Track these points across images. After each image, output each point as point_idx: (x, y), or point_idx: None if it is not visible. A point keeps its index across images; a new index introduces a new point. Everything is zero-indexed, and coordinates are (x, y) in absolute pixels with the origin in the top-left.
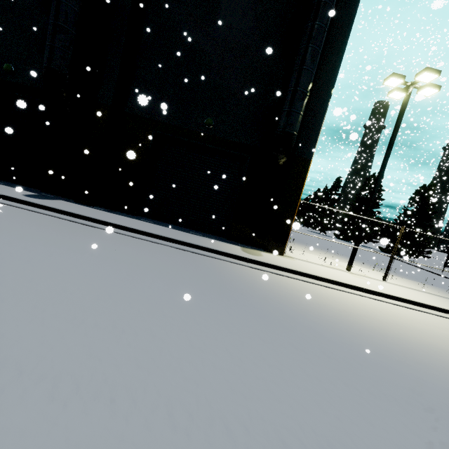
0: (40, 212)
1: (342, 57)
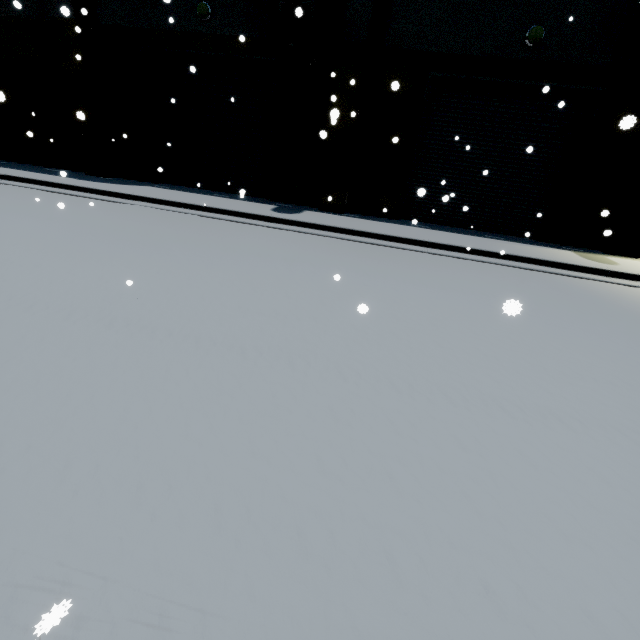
0: (316, 233)
1: None
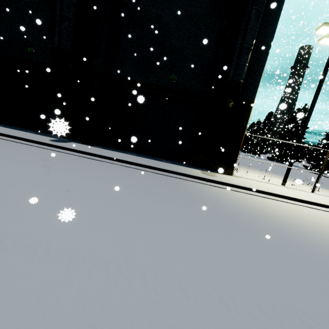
0: (62, 151)
1: (279, 14)
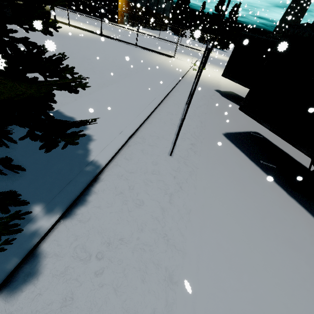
0: (75, 13)
1: None
